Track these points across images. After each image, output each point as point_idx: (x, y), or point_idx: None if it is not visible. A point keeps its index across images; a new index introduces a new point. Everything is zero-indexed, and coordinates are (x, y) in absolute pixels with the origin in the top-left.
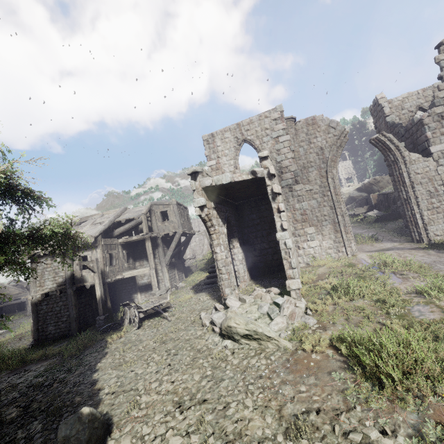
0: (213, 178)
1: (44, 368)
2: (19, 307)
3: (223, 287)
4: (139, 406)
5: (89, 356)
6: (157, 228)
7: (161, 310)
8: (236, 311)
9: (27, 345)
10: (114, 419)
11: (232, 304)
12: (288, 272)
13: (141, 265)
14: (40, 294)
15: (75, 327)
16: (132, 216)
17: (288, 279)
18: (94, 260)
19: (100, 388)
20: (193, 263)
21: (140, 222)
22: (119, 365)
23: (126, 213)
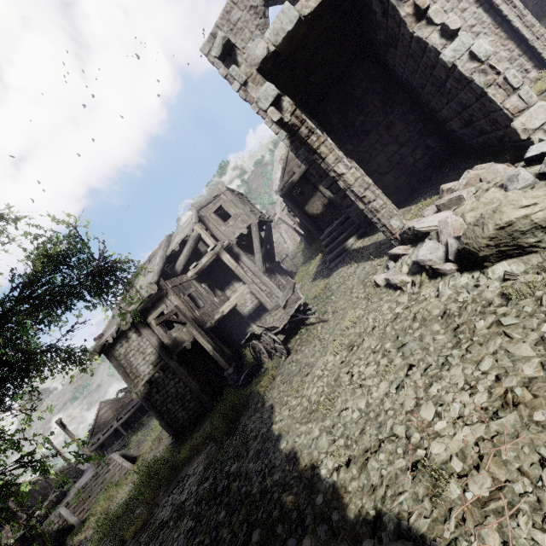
0: (264, 38)
1: (202, 465)
2: (142, 412)
3: (384, 222)
4: (449, 471)
5: (249, 422)
6: (223, 236)
7: (303, 316)
8: (485, 201)
9: (169, 444)
10: (414, 524)
11: (434, 223)
12: (508, 106)
13: (233, 291)
14: (142, 386)
15: (207, 399)
16: (183, 234)
17: (515, 117)
18: (174, 309)
19: (311, 463)
20: (286, 266)
21: (198, 236)
22: (310, 413)
23: (174, 239)
